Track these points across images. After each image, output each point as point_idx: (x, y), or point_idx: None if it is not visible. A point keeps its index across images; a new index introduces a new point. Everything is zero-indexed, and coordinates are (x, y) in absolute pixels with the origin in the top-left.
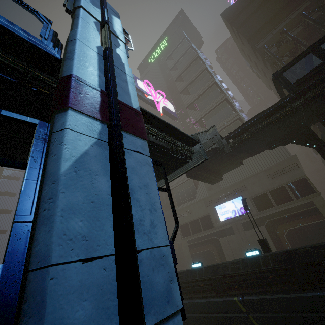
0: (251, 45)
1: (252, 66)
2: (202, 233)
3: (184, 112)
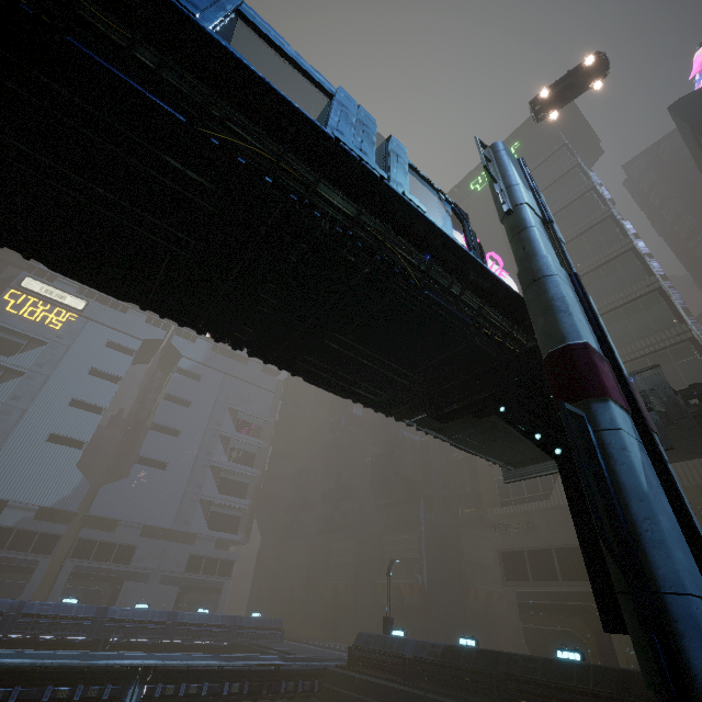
0: None
1: None
2: (559, 585)
3: None
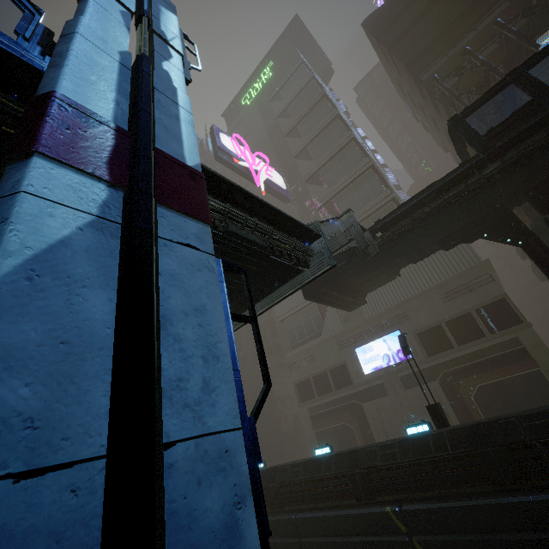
0: (413, 75)
1: (415, 112)
2: (333, 395)
3: (302, 190)
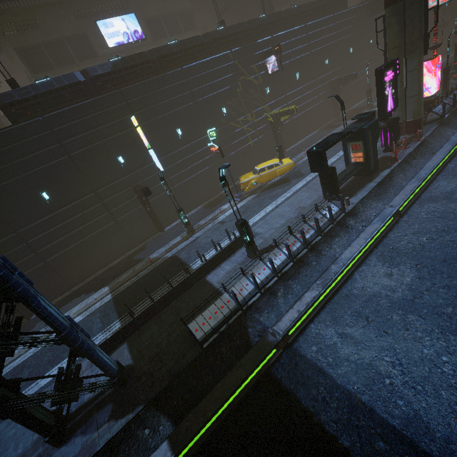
0: None
1: None
2: (79, 65)
3: None
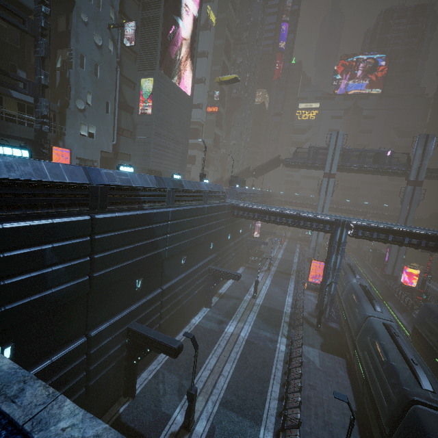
0: None
1: None
2: None
3: None
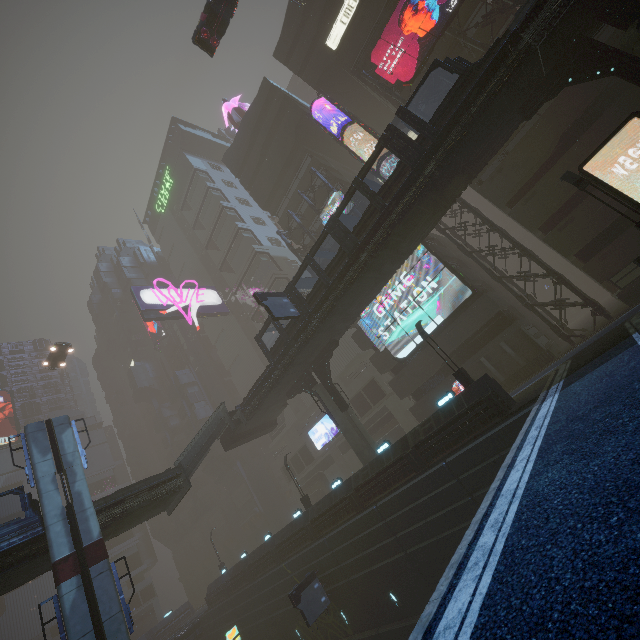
0: (271, 213)
1: None
2: (306, 470)
3: (235, 302)
